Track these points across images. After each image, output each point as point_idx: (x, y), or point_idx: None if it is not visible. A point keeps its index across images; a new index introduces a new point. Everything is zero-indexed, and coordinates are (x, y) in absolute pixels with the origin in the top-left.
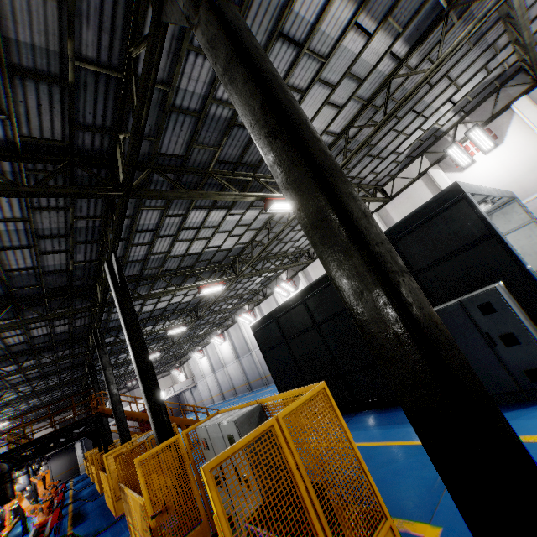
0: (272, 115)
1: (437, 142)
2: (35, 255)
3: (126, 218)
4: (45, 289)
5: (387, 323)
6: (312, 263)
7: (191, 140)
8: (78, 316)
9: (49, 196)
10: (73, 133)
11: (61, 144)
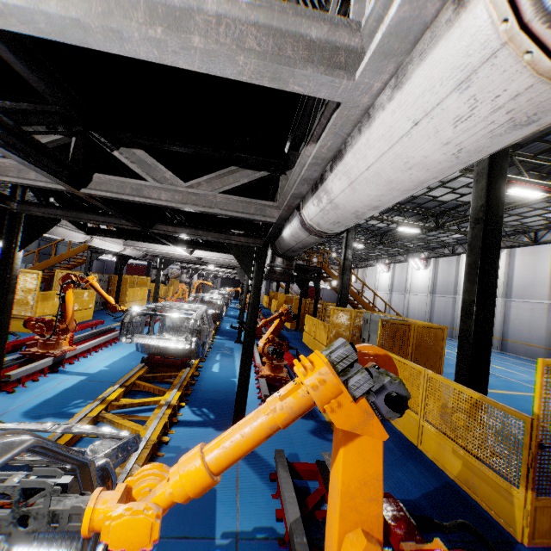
0: None
1: None
2: None
3: None
4: None
5: None
6: None
7: None
8: None
9: None
10: None
11: None
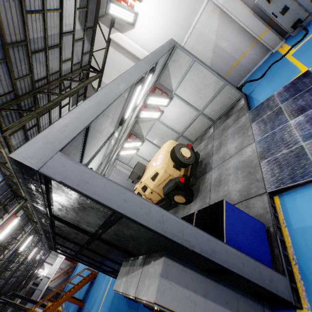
0: None
1: (100, 3)
2: None
3: None
4: None
5: None
6: None
7: None
8: None
9: None
10: None
11: None
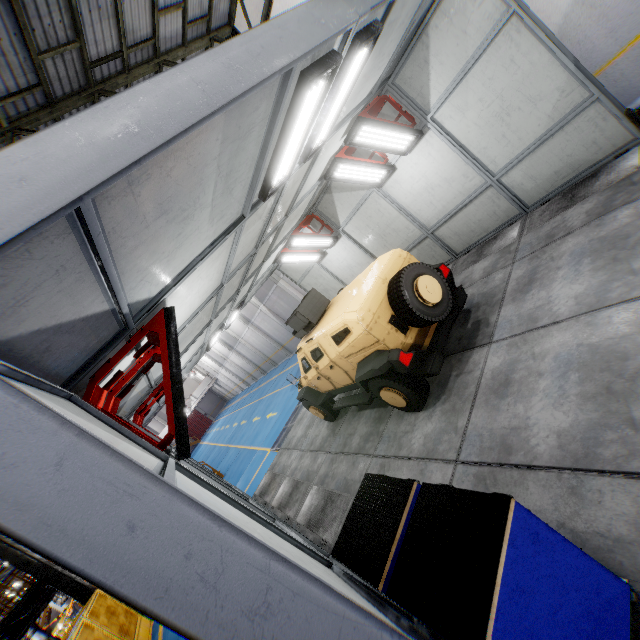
0: None
1: None
2: None
3: None
4: None
5: None
6: None
7: None
8: None
9: None
10: None
11: None
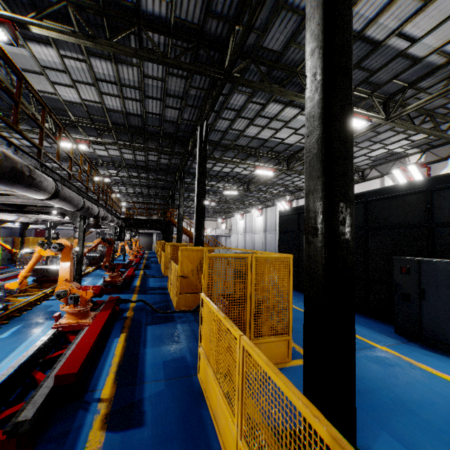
0: (321, 60)
1: None
2: (162, 106)
3: (222, 96)
4: (162, 131)
5: (317, 222)
6: (361, 183)
7: (291, 39)
8: (174, 157)
9: (179, 69)
10: (205, 20)
11: (196, 28)
